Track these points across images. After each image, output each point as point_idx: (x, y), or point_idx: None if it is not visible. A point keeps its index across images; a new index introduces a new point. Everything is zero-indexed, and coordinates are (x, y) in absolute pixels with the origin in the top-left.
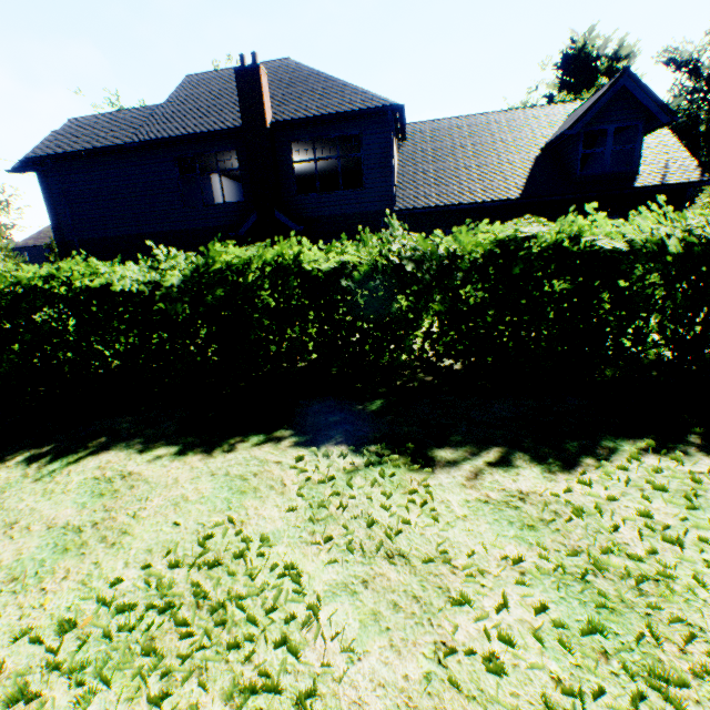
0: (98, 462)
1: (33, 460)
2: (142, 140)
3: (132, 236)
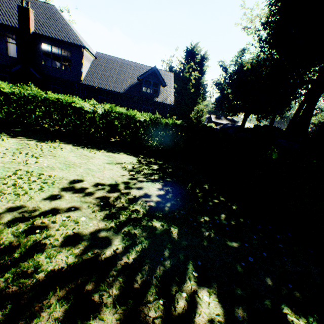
0: None
1: None
2: None
3: None
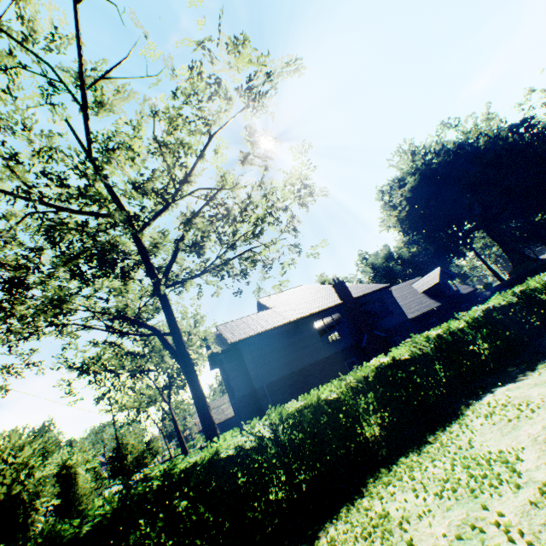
0: None
1: None
2: (298, 317)
3: (299, 370)
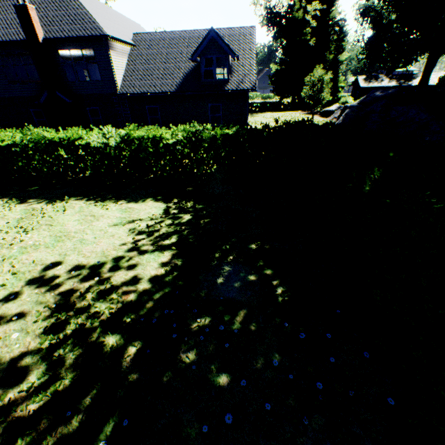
0: None
1: None
2: None
3: None
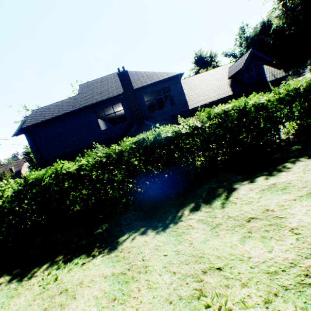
0: (243, 190)
1: (197, 209)
2: (79, 108)
3: (78, 149)
